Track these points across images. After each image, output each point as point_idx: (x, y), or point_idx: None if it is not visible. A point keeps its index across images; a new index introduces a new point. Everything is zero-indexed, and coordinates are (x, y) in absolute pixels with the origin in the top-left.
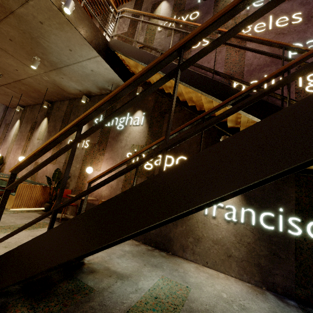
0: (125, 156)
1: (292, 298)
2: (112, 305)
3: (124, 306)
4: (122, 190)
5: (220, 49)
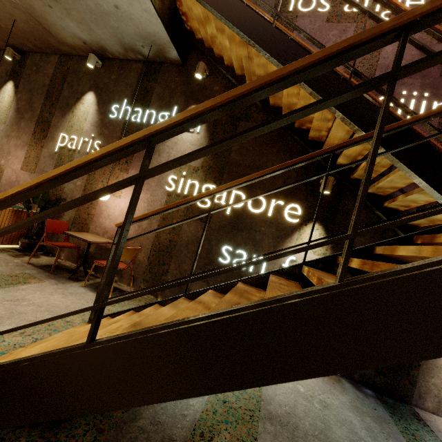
0: (166, 180)
1: (368, 386)
2: (171, 422)
3: (187, 422)
4: (157, 232)
5: (345, 26)
